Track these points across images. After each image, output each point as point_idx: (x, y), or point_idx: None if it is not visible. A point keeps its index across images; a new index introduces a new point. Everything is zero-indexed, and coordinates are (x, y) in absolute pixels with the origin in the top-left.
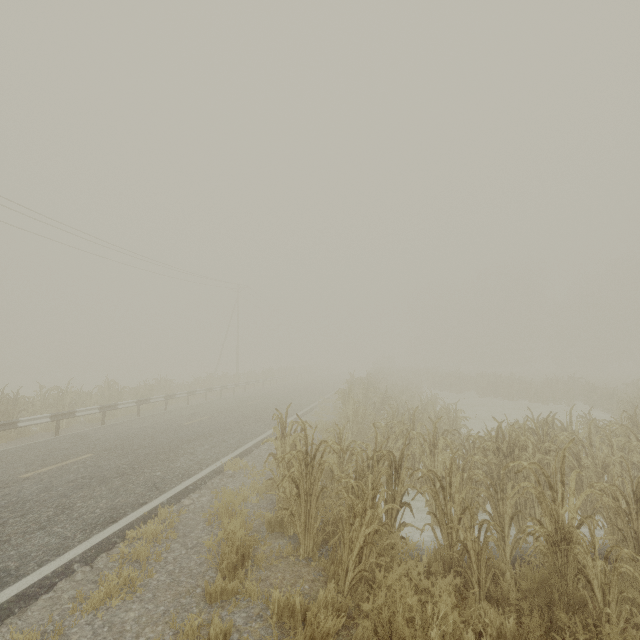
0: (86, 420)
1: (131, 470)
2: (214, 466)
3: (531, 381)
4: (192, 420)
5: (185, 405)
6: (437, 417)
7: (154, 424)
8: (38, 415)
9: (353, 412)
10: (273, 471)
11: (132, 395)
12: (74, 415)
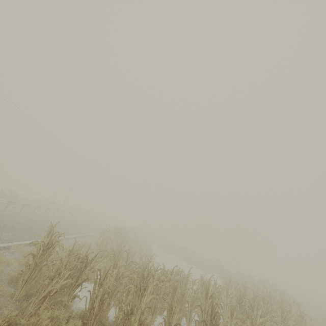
0: None
1: None
2: (6, 244)
3: (200, 257)
4: (15, 218)
5: (19, 210)
6: (141, 257)
7: None
8: None
9: (101, 241)
10: None
11: None
12: None
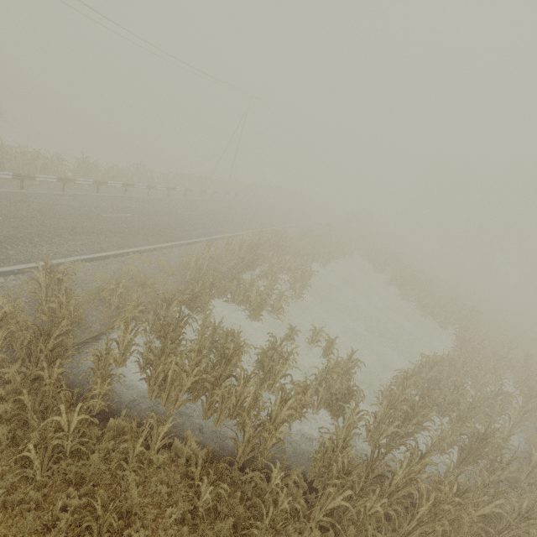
0: (59, 182)
1: (0, 242)
2: (55, 261)
3: (429, 294)
4: (114, 214)
5: (147, 194)
6: (259, 294)
7: (85, 206)
8: (1, 172)
9: (195, 262)
10: (36, 289)
11: (102, 174)
12: (34, 179)
